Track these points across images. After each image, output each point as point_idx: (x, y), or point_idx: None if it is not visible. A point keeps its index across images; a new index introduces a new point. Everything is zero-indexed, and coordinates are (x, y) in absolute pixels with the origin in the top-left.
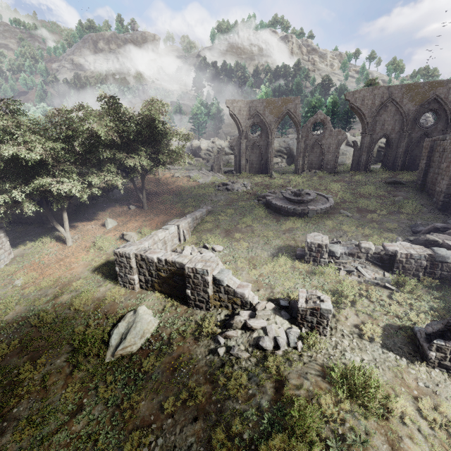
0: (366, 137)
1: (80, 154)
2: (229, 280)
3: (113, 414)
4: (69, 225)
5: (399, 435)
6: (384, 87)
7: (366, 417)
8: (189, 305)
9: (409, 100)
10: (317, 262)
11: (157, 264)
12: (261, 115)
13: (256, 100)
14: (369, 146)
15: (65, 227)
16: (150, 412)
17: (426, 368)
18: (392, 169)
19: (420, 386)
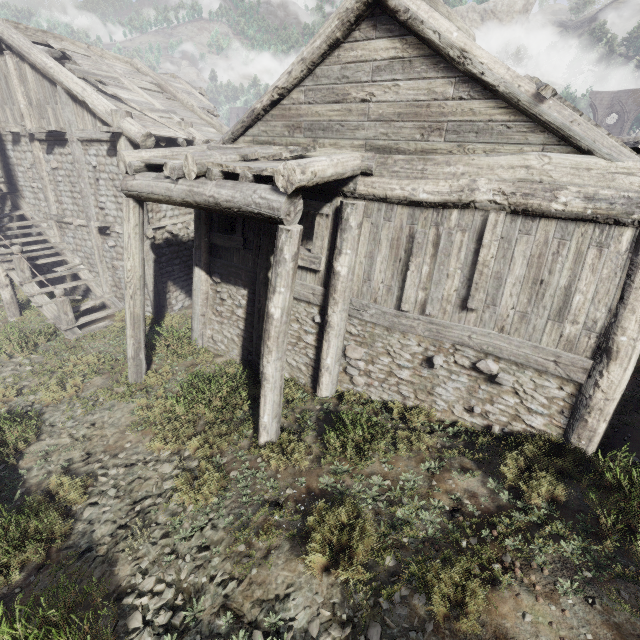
0: None
1: None
2: None
3: None
4: None
5: None
6: None
7: None
8: None
9: None
10: None
11: None
12: (622, 104)
13: (621, 91)
14: None
15: None
16: None
17: None
18: None
19: None
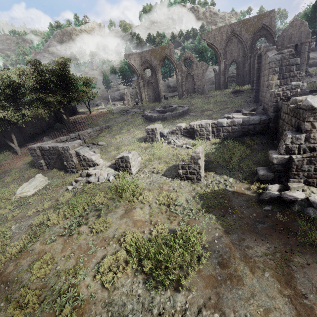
0: (221, 64)
1: (12, 96)
2: (85, 152)
3: (3, 219)
4: (23, 145)
5: (135, 207)
6: (227, 26)
7: (120, 201)
8: (69, 172)
9: (246, 31)
10: (154, 141)
11: (49, 150)
12: (149, 61)
13: (144, 51)
14: (224, 70)
15: (14, 144)
16: (21, 216)
17: (180, 181)
18: (243, 84)
19: (170, 189)
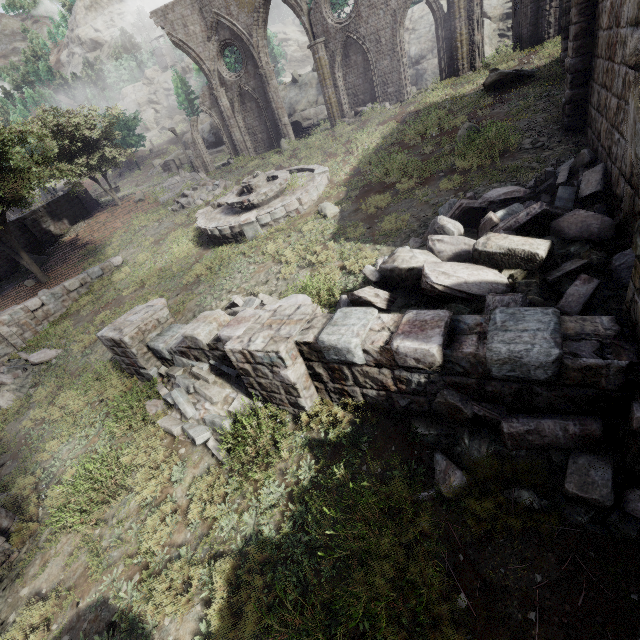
0: None
1: None
2: None
3: None
4: None
5: None
6: None
7: None
8: None
9: None
10: (143, 375)
11: None
12: (225, 19)
13: None
14: None
15: None
16: None
17: None
18: (537, 40)
19: None
